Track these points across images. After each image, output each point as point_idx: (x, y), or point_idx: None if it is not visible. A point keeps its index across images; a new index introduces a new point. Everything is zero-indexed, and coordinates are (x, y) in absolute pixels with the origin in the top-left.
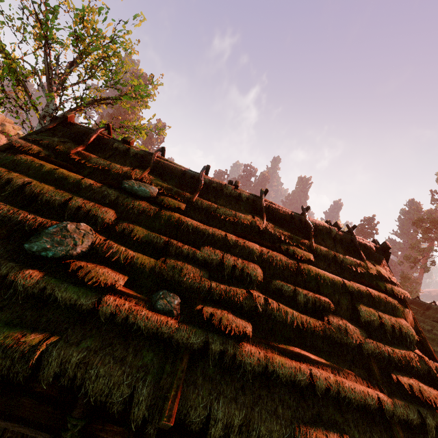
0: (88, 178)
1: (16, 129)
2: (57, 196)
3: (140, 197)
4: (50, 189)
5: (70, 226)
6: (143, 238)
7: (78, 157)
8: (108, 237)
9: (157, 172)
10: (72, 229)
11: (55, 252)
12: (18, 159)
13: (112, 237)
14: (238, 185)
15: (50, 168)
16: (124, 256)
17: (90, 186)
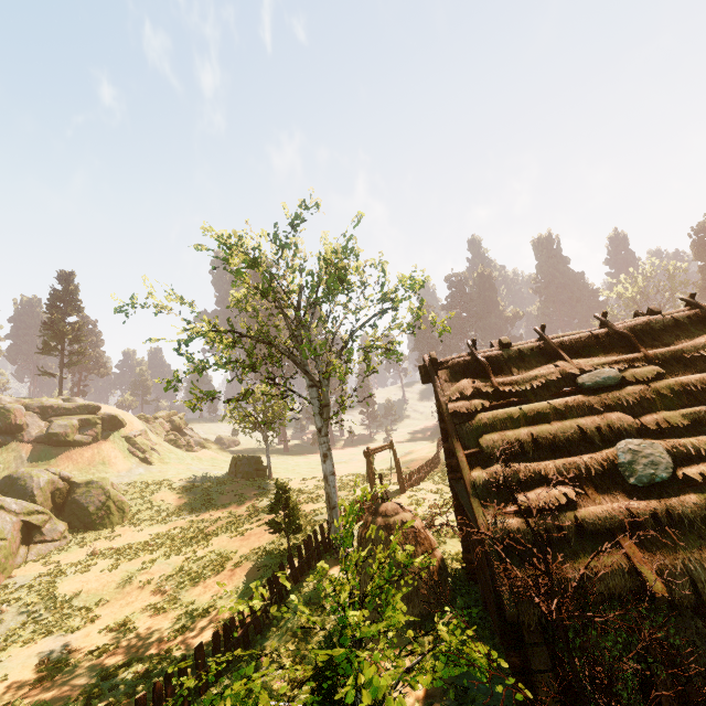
0: (541, 401)
1: (182, 418)
2: (568, 431)
3: (613, 387)
4: (552, 429)
5: (631, 446)
6: (684, 421)
7: (508, 388)
8: (655, 440)
9: (570, 354)
10: (637, 448)
11: (665, 473)
12: (486, 420)
13: (654, 437)
14: (660, 311)
15: (517, 412)
16: (705, 445)
17: (564, 405)
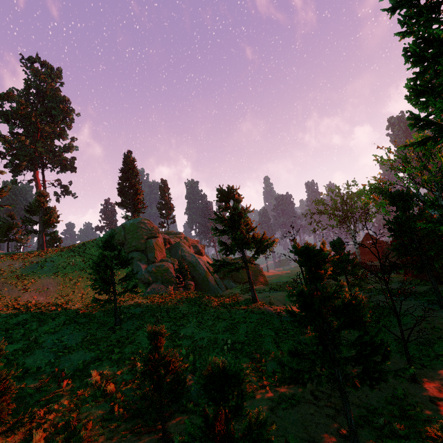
0: None
1: None
2: None
3: None
4: None
5: None
6: None
7: None
8: None
9: None
10: None
11: None
12: None
13: None
14: None
15: None
16: None
17: None
